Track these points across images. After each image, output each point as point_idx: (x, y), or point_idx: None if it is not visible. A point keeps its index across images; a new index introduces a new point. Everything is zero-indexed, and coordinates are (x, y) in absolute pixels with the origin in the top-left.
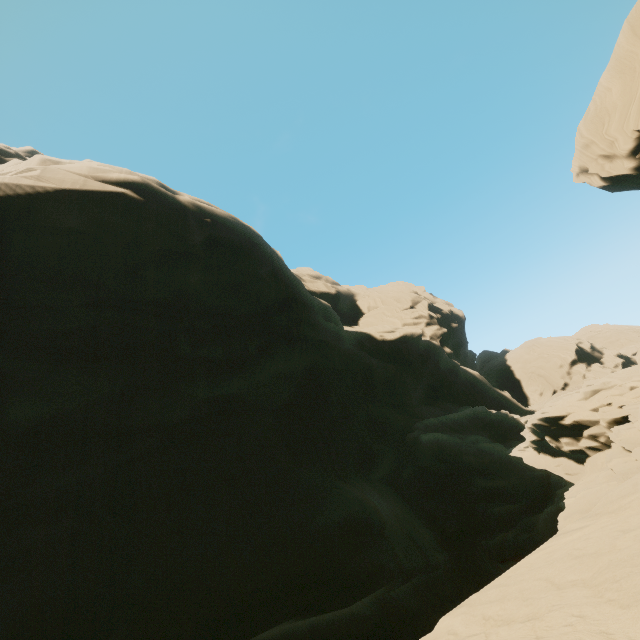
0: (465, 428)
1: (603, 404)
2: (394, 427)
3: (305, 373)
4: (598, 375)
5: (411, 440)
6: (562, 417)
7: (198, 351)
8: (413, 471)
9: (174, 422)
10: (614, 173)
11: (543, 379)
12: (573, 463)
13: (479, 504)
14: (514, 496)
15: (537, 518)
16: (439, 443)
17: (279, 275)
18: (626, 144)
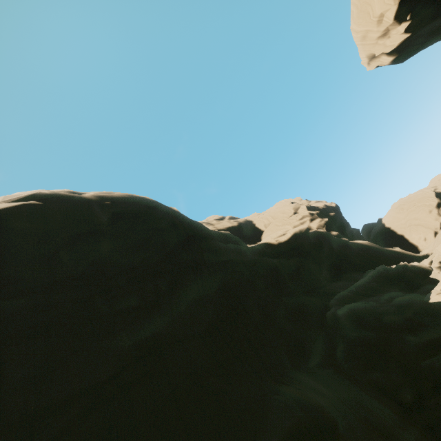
0: (375, 290)
1: None
2: (313, 311)
3: (220, 291)
4: None
5: (331, 318)
6: None
7: (115, 306)
8: (345, 347)
9: (101, 381)
10: (396, 44)
11: (421, 227)
12: None
13: (423, 362)
14: None
15: None
16: (356, 313)
17: (176, 223)
18: (394, 13)
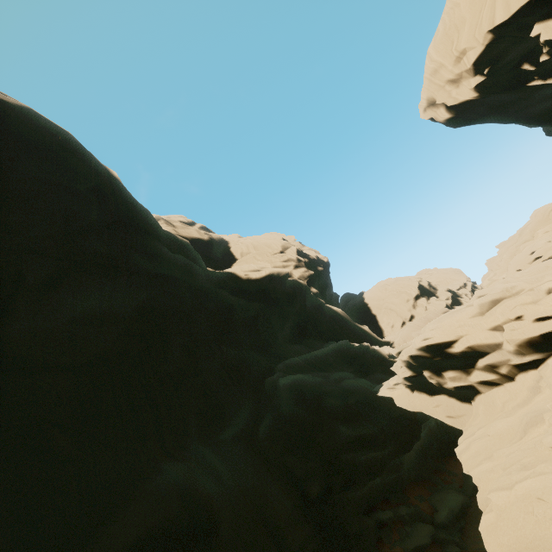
0: (329, 365)
1: (509, 318)
2: (254, 371)
3: (136, 314)
4: (436, 307)
5: (270, 385)
6: (450, 343)
7: None
8: (272, 423)
9: None
10: (460, 99)
11: (394, 313)
12: (456, 402)
13: (345, 455)
14: (383, 442)
15: (404, 457)
16: (299, 387)
17: (106, 193)
18: (477, 55)
